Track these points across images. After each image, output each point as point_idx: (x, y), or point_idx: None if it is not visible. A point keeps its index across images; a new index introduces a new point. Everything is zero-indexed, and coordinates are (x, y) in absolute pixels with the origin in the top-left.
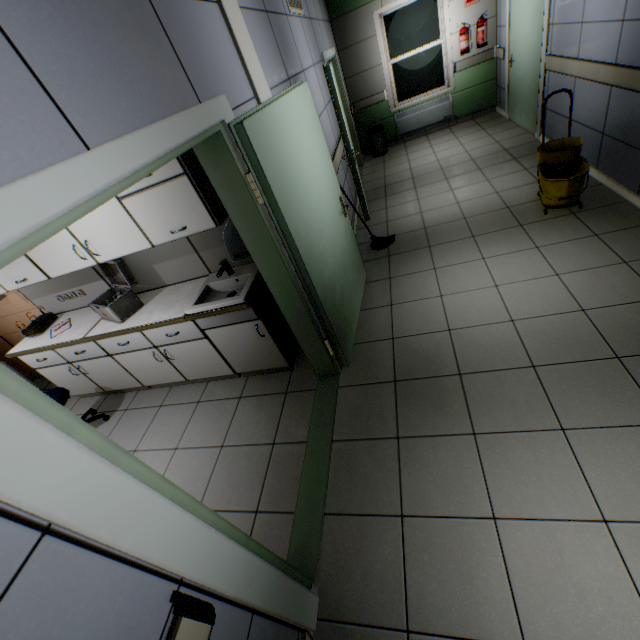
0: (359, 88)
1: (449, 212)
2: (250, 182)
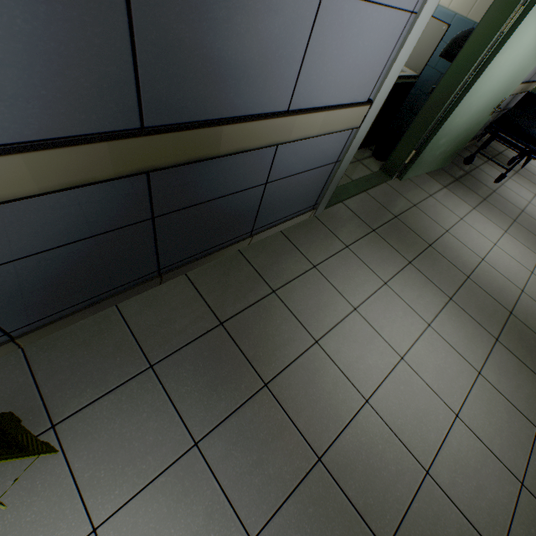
0: None
1: None
2: None
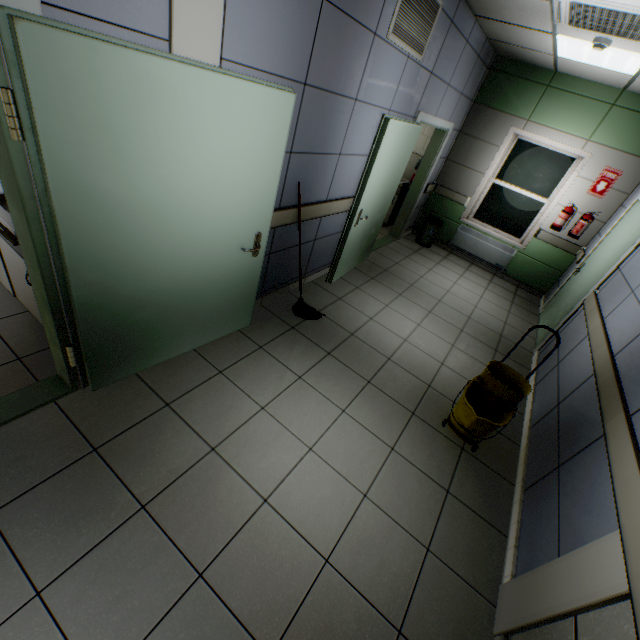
0: (452, 176)
1: (388, 341)
2: (3, 101)
